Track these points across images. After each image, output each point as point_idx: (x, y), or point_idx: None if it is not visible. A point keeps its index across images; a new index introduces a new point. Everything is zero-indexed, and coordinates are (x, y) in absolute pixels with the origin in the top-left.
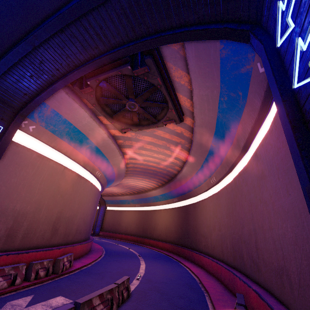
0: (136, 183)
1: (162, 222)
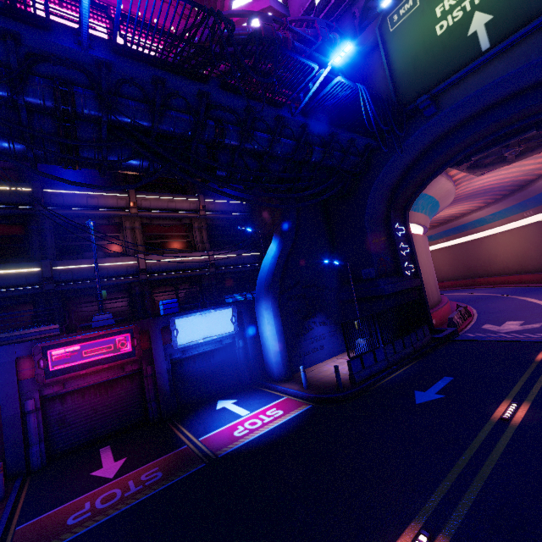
0: (443, 213)
1: (504, 250)
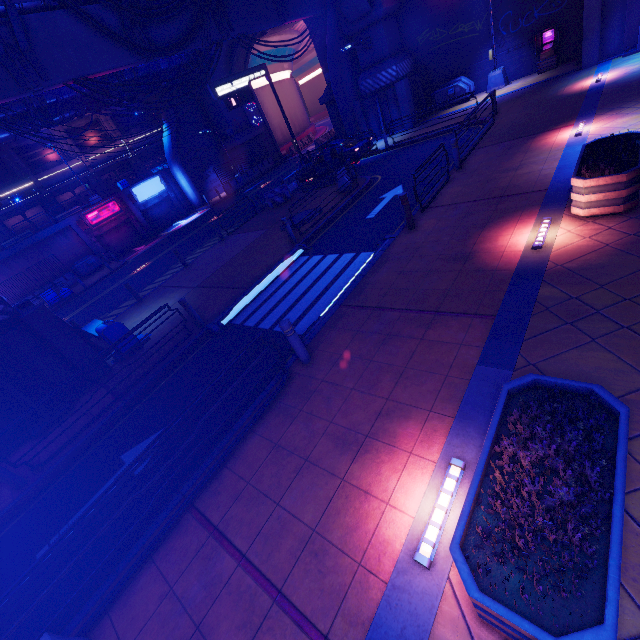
0: None
1: None
